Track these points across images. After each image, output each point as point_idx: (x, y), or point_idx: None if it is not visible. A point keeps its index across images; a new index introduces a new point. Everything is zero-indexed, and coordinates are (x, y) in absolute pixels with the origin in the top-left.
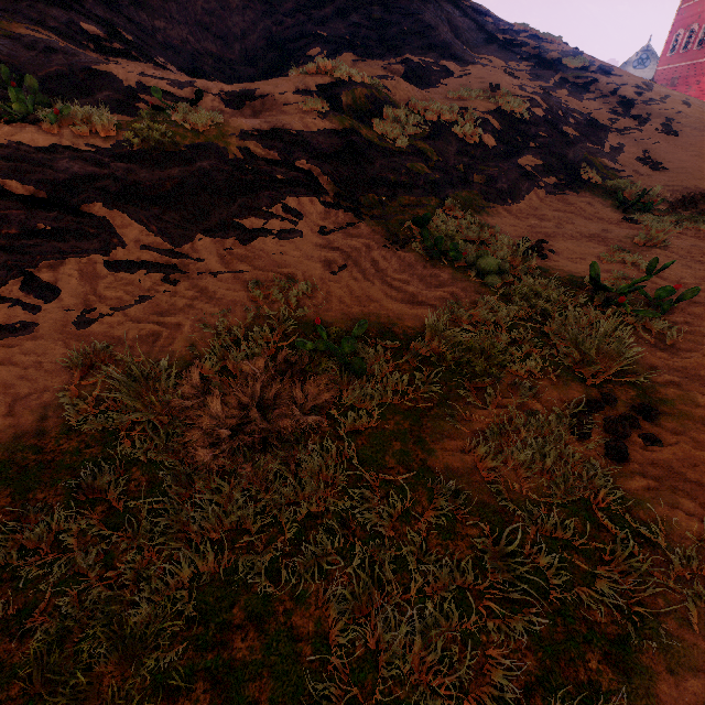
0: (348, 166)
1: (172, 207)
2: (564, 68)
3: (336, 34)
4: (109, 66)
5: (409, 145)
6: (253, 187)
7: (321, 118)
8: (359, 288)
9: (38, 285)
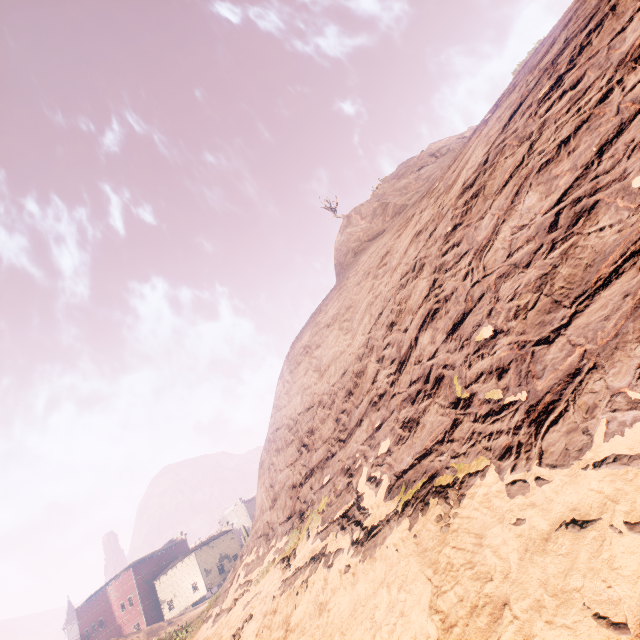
0: None
1: None
2: None
3: None
4: None
5: None
6: None
7: None
8: None
9: None
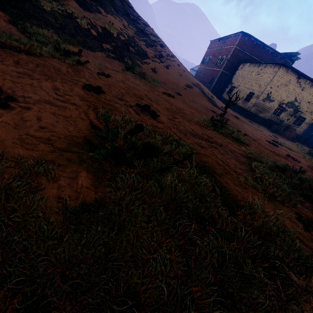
0: None
1: None
2: (149, 38)
3: None
4: None
5: (51, 11)
6: None
7: None
8: None
9: None
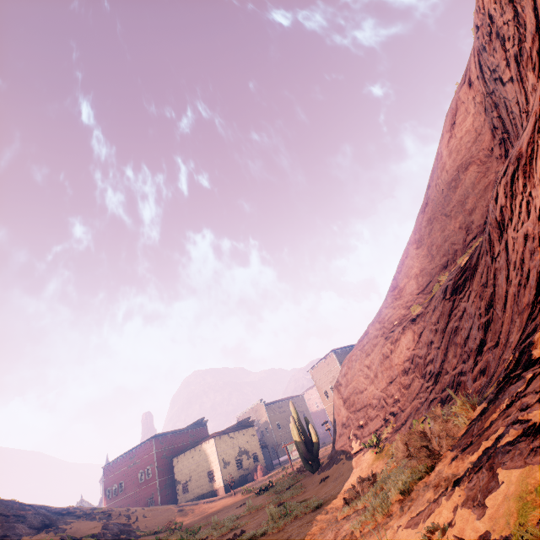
0: None
1: None
2: (97, 513)
3: (13, 531)
4: None
5: None
6: None
7: None
8: None
9: None
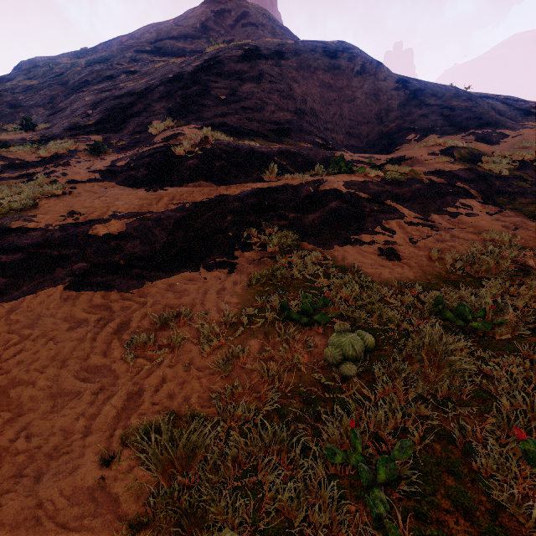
0: (482, 185)
1: (413, 203)
2: None
3: (423, 126)
4: (337, 154)
5: (509, 174)
6: (441, 195)
7: (452, 164)
8: (535, 236)
9: (386, 229)
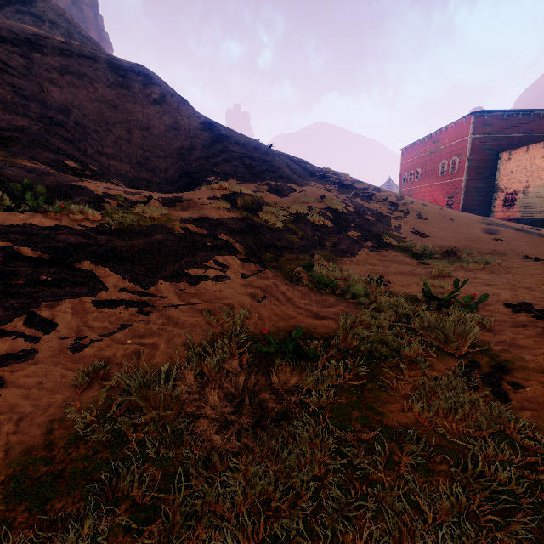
0: (251, 237)
1: (139, 263)
2: (355, 188)
3: (224, 170)
4: (84, 183)
5: (283, 226)
6: (193, 250)
7: (228, 211)
8: (279, 310)
9: (38, 321)
